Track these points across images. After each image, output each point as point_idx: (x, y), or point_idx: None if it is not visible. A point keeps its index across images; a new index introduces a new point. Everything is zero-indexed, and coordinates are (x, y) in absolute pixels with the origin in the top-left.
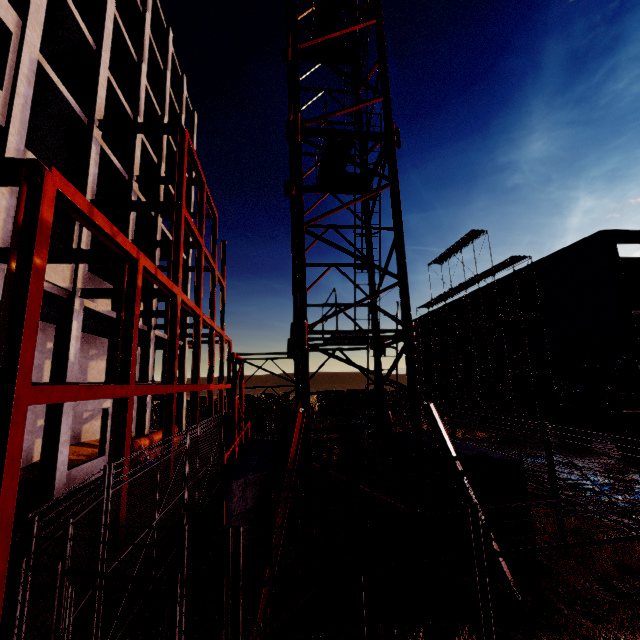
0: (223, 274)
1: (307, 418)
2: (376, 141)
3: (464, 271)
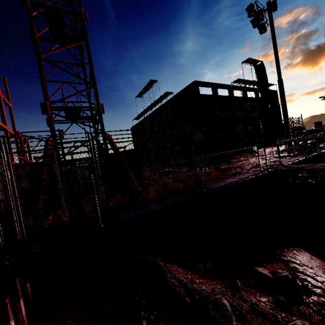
0: (8, 98)
1: (55, 143)
2: (75, 17)
3: (150, 100)
